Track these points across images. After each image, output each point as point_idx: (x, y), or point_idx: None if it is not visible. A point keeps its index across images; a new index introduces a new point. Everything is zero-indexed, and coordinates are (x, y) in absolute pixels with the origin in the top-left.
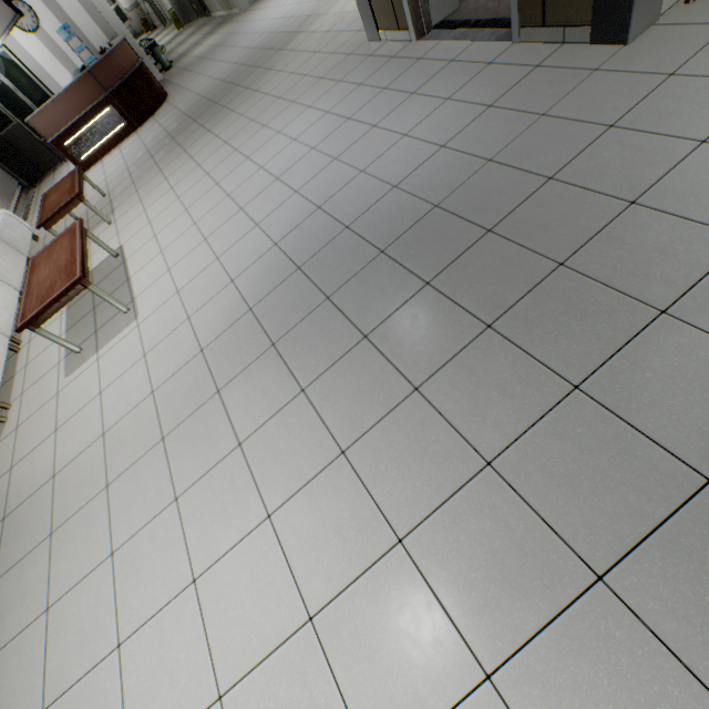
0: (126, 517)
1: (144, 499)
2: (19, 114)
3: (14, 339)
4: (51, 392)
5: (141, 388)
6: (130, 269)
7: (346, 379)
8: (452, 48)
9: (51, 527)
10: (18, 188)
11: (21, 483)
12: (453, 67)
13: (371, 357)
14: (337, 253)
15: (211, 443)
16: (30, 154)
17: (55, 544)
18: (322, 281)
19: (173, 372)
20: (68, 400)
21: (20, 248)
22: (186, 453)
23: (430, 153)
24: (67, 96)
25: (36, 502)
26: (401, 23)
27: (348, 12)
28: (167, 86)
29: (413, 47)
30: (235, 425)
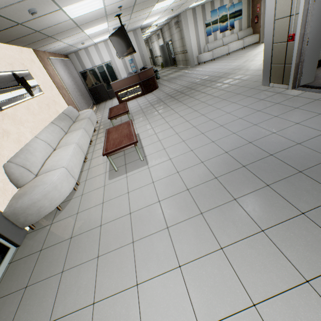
0: (146, 265)
1: (157, 258)
2: (104, 81)
3: (85, 156)
4: (101, 184)
5: (151, 197)
6: (143, 143)
7: (295, 233)
8: (314, 95)
9: (98, 253)
10: (92, 103)
11: (82, 222)
12: (318, 102)
13: (311, 226)
14: (268, 165)
15: (200, 240)
16: (101, 94)
17: (100, 264)
18: (261, 176)
19: (171, 195)
20: (110, 190)
21: (93, 124)
22: (184, 241)
23: (317, 133)
24: (127, 79)
25: (89, 235)
26: (284, 82)
27: (247, 74)
28: (158, 84)
29: (289, 91)
30: (216, 236)
